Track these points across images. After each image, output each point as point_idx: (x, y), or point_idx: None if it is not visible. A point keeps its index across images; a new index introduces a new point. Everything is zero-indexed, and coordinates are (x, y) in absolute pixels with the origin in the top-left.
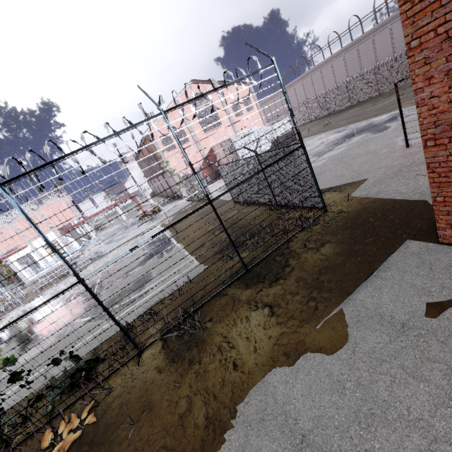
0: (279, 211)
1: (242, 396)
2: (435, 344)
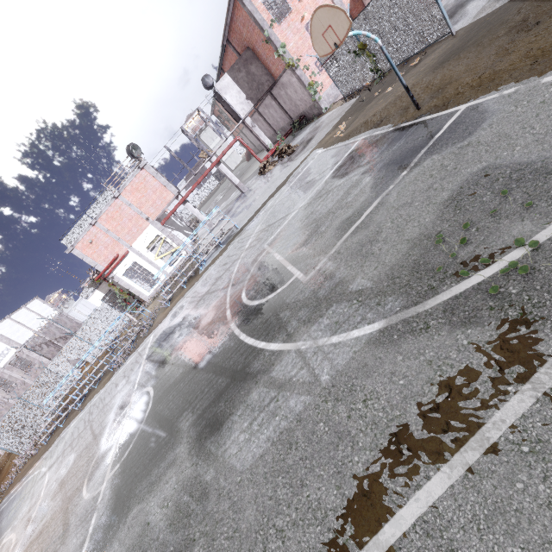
0: None
1: None
2: None
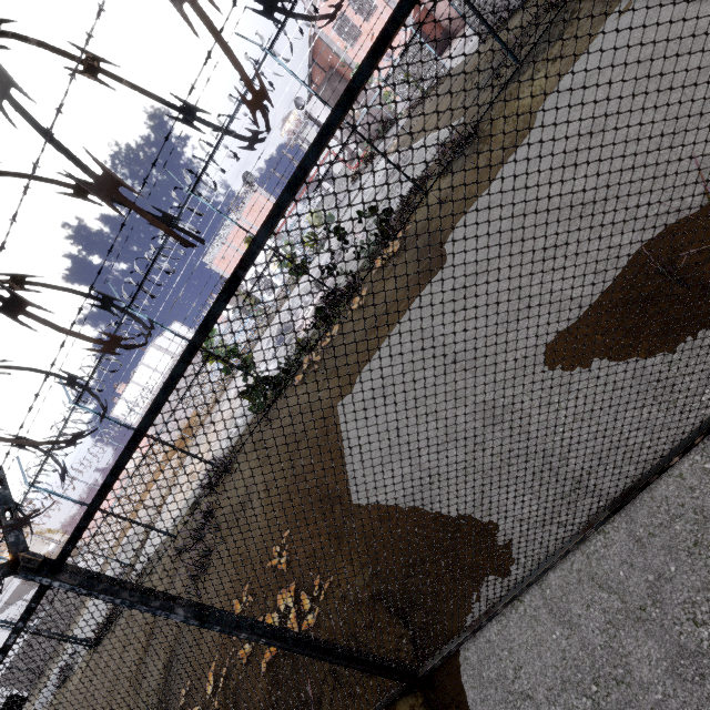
0: None
1: (533, 116)
2: None
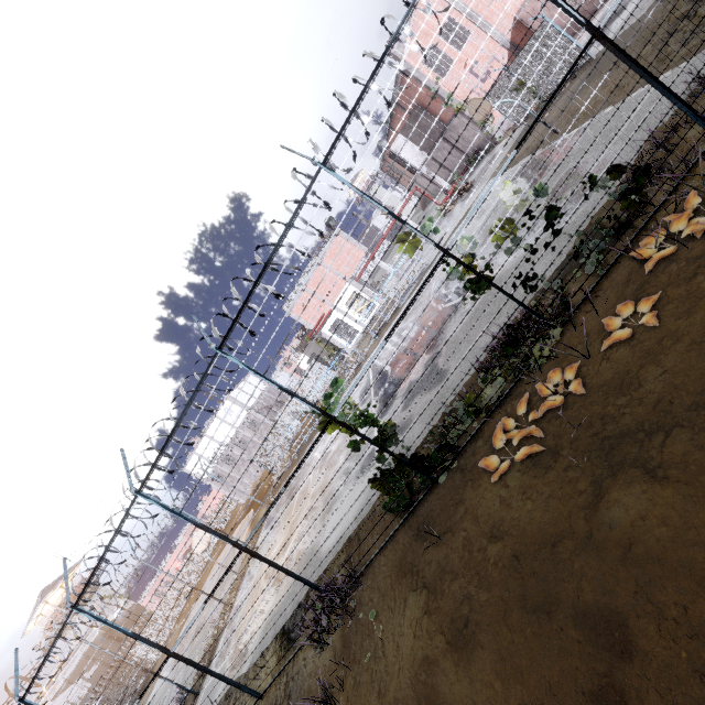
0: None
1: None
2: None
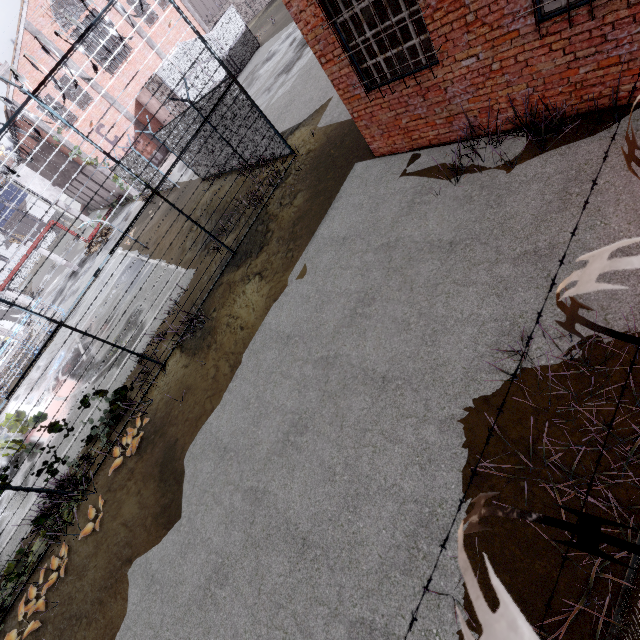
0: (253, 174)
1: (250, 341)
2: (359, 242)
